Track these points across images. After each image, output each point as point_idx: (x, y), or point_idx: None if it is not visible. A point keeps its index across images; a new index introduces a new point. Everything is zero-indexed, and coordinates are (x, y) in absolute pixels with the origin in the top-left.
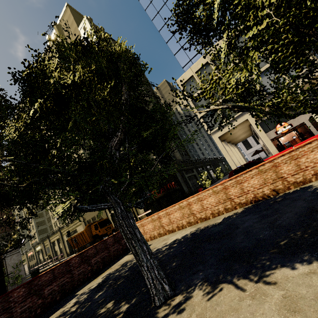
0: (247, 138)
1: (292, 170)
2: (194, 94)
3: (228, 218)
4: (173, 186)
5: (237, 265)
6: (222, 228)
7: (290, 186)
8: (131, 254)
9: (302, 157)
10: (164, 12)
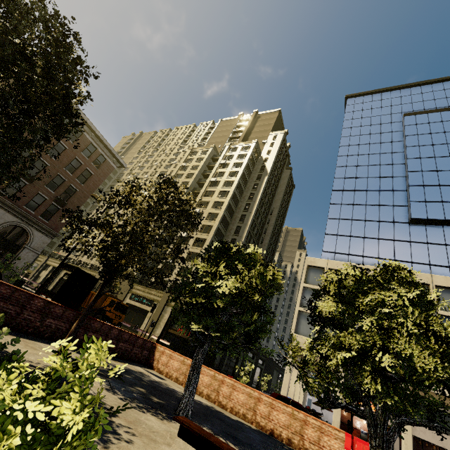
0: None
1: (313, 438)
2: (311, 284)
3: (242, 423)
4: None
5: (232, 439)
6: (233, 423)
7: (302, 449)
8: (146, 370)
9: (327, 435)
10: (348, 195)
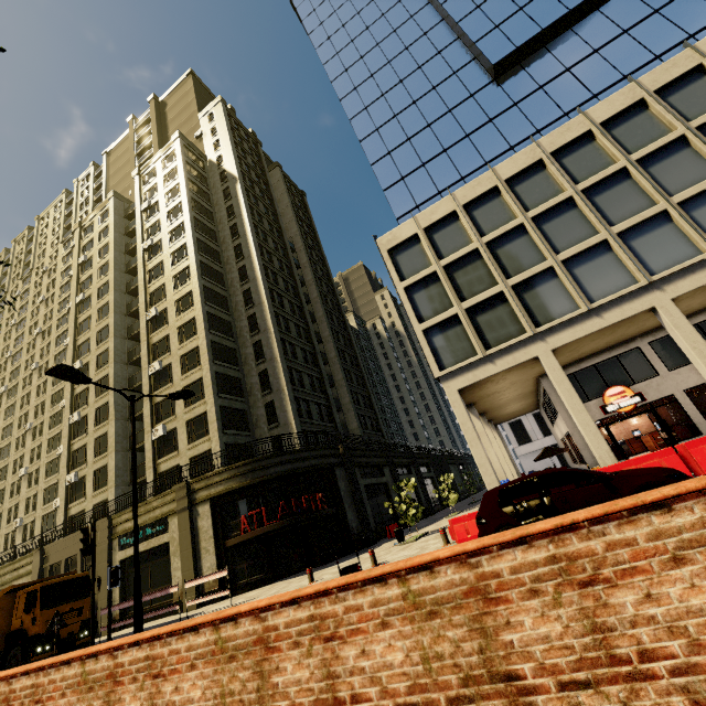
0: (521, 418)
1: None
2: (414, 275)
3: None
4: (319, 504)
5: None
6: None
7: None
8: None
9: None
10: (379, 109)
